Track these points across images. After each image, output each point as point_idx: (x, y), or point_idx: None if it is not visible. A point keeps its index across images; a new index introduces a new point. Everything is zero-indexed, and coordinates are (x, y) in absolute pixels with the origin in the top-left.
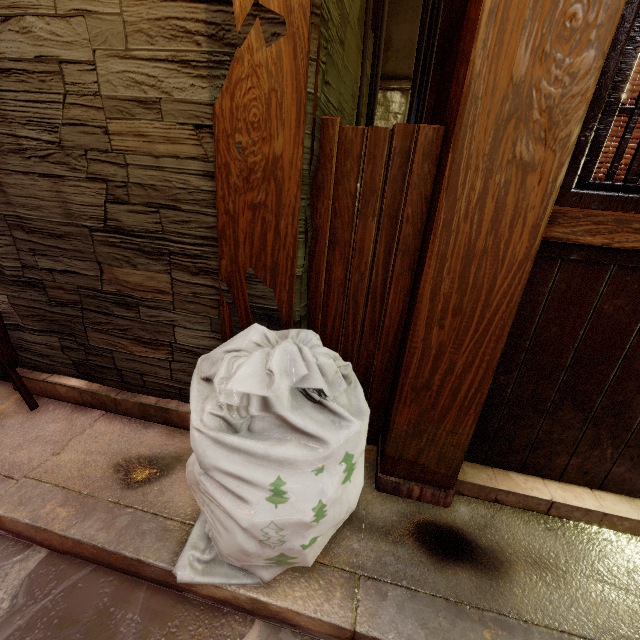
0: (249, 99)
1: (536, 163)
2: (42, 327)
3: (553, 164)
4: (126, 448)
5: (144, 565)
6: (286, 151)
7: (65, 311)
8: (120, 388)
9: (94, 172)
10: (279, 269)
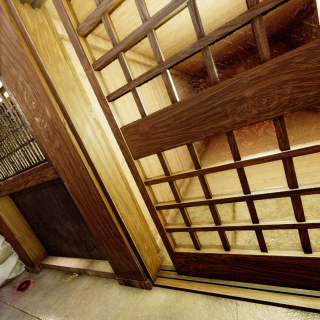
0: None
1: None
2: None
3: None
4: None
5: None
6: None
7: None
8: None
9: None
10: None
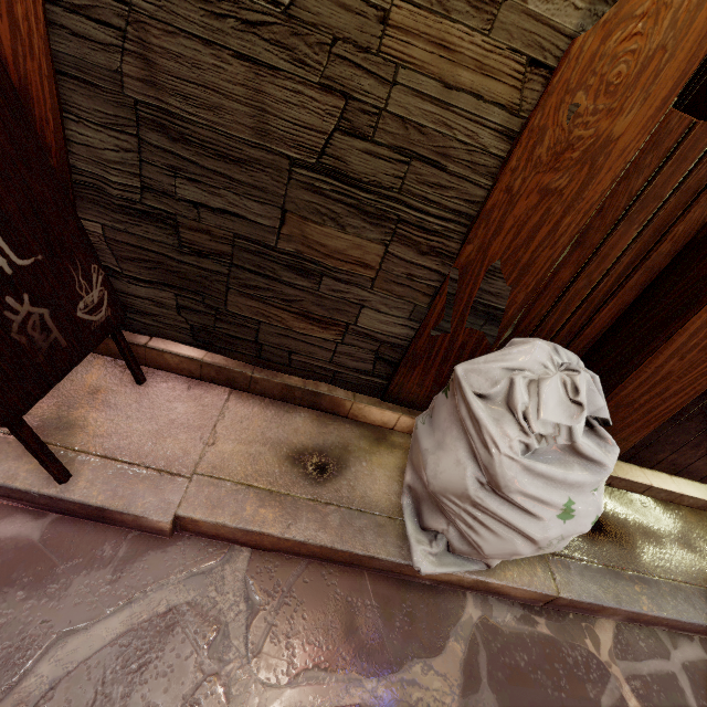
0: (625, 49)
1: None
2: (151, 277)
3: None
4: (285, 437)
5: (374, 560)
6: (626, 135)
7: (202, 263)
8: (253, 363)
9: (333, 77)
10: (532, 268)
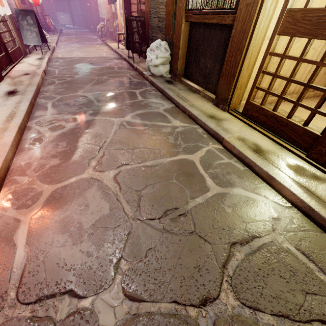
0: (168, 0)
1: (181, 7)
2: None
3: (182, 7)
4: None
5: (142, 73)
6: (170, 9)
7: None
8: None
9: (158, 16)
10: (169, 32)
